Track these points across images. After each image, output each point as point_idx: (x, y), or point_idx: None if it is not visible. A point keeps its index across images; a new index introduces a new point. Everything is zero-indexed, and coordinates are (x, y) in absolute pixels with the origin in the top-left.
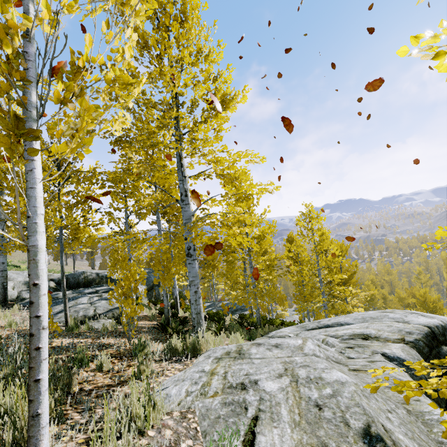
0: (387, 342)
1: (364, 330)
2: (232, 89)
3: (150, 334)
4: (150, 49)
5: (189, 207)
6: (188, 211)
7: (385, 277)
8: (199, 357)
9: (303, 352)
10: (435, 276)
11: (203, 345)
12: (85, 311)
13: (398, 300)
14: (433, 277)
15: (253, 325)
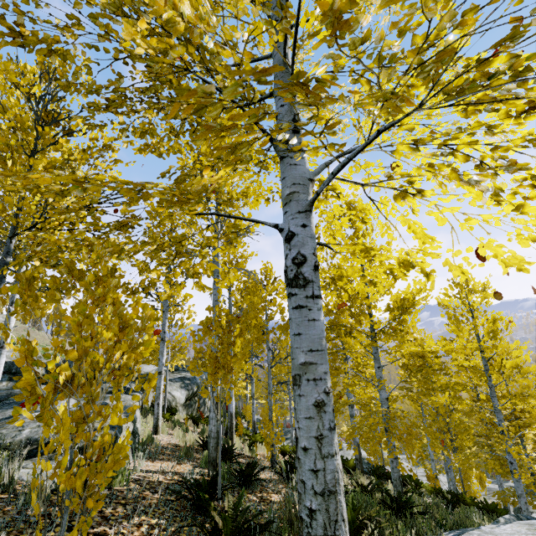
0: None
1: None
2: None
3: (163, 517)
4: None
5: (302, 159)
6: (299, 167)
7: None
8: None
9: None
10: None
11: None
12: (36, 429)
13: None
14: None
15: (402, 501)
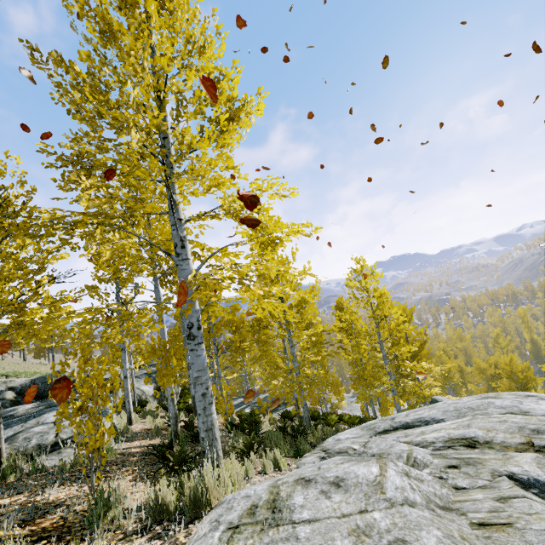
0: (506, 450)
1: (464, 430)
2: (243, 97)
3: (141, 466)
4: (116, 36)
5: (188, 264)
6: (186, 270)
7: (457, 344)
8: (202, 522)
9: (385, 496)
10: (514, 338)
11: (213, 492)
12: (41, 438)
13: (478, 372)
14: (512, 340)
15: (299, 430)
